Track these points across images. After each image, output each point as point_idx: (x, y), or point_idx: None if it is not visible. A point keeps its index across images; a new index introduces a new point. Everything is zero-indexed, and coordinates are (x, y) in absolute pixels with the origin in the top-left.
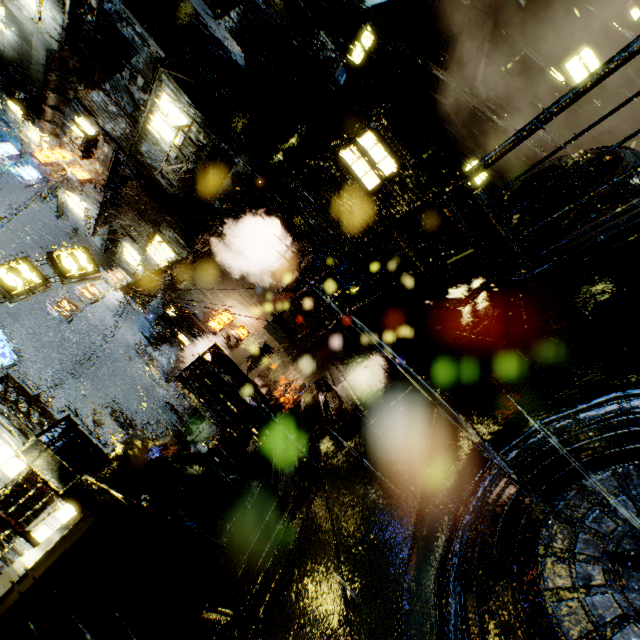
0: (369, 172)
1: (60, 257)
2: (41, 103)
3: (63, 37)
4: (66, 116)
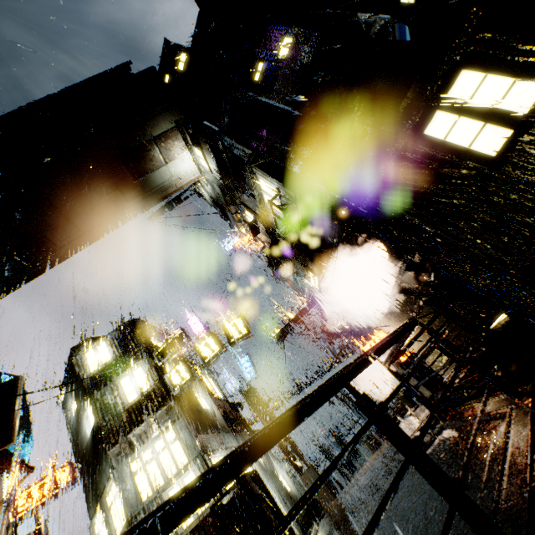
0: (482, 129)
1: (228, 327)
2: (230, 214)
3: (220, 176)
4: (241, 215)
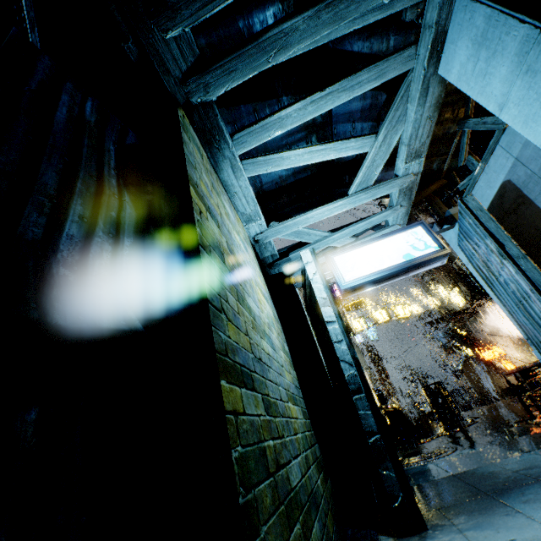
0: None
1: (397, 308)
2: None
3: None
4: None
